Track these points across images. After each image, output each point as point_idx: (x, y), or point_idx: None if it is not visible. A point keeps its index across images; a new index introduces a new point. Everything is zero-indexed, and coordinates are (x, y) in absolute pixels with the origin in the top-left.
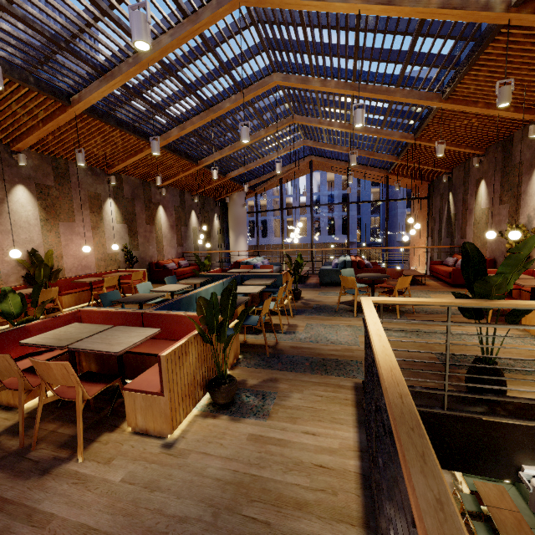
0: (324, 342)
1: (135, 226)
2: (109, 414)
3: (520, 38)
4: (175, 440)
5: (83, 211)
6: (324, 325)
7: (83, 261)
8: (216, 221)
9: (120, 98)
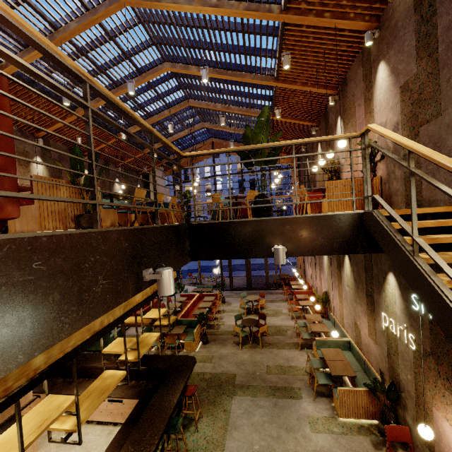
0: None
1: None
2: None
3: (297, 33)
4: None
5: None
6: None
7: None
8: None
9: (42, 69)
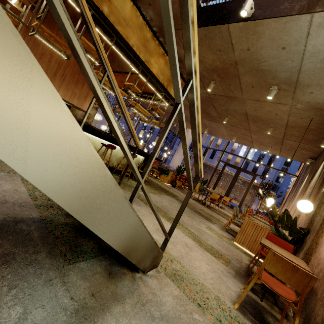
0: None
1: None
2: None
3: None
4: None
5: None
6: None
7: None
8: None
9: None
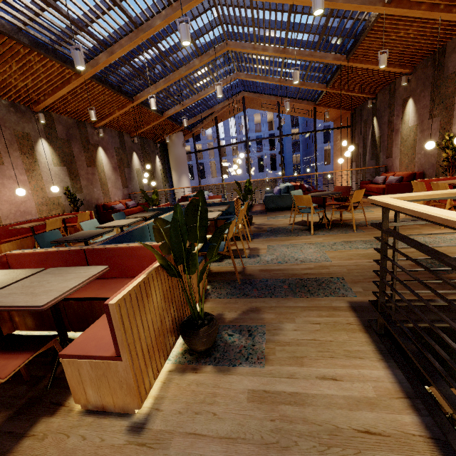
0: (293, 261)
1: (75, 168)
2: (49, 386)
3: None
4: (146, 416)
5: (11, 153)
6: (286, 245)
7: (21, 206)
8: (157, 162)
9: (28, 5)
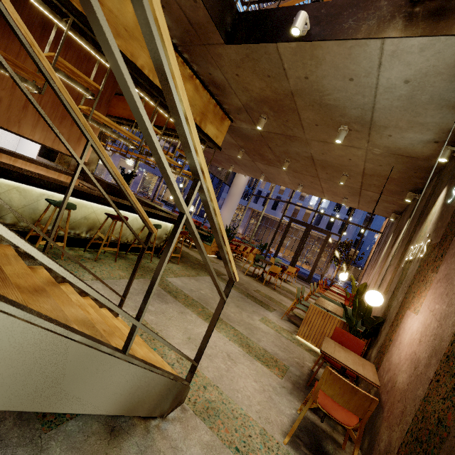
0: None
1: None
2: None
3: None
4: None
5: None
6: None
7: None
8: None
9: None
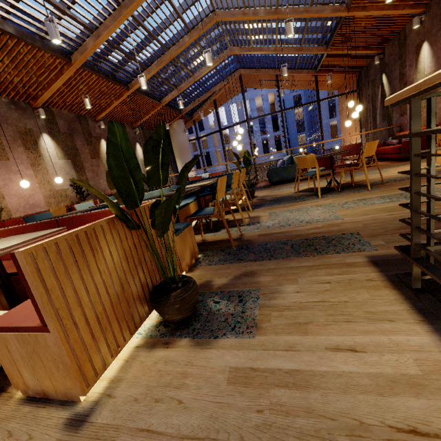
0: (298, 223)
1: (80, 161)
2: None
3: None
4: (92, 404)
5: (16, 149)
6: (290, 210)
7: (29, 200)
8: None
9: None
